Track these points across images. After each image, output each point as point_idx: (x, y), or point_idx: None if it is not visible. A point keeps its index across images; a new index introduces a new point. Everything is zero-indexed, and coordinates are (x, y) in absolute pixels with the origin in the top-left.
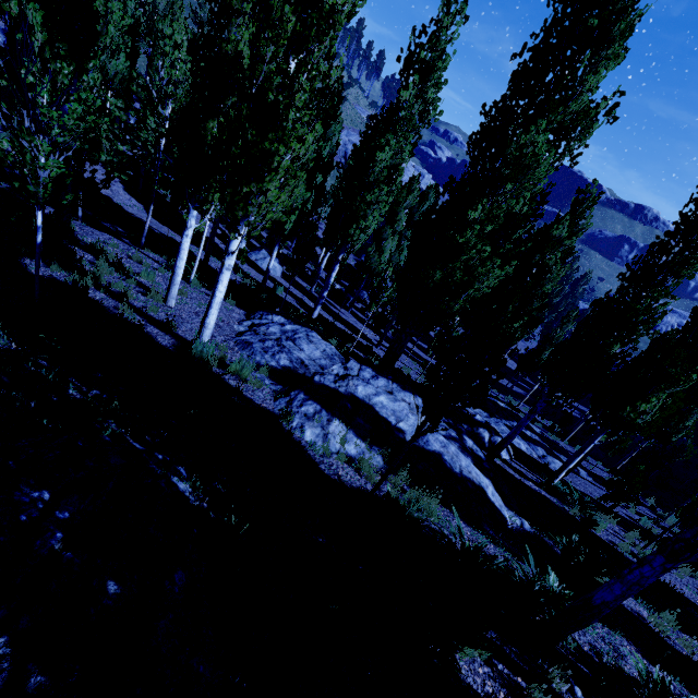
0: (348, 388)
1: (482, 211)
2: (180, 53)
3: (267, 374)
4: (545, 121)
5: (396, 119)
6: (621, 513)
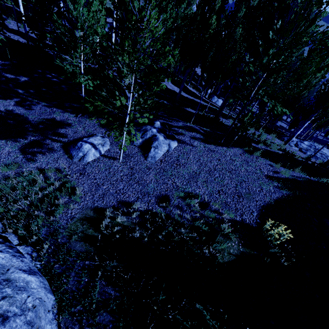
0: None
1: None
2: None
3: None
4: None
5: None
6: None
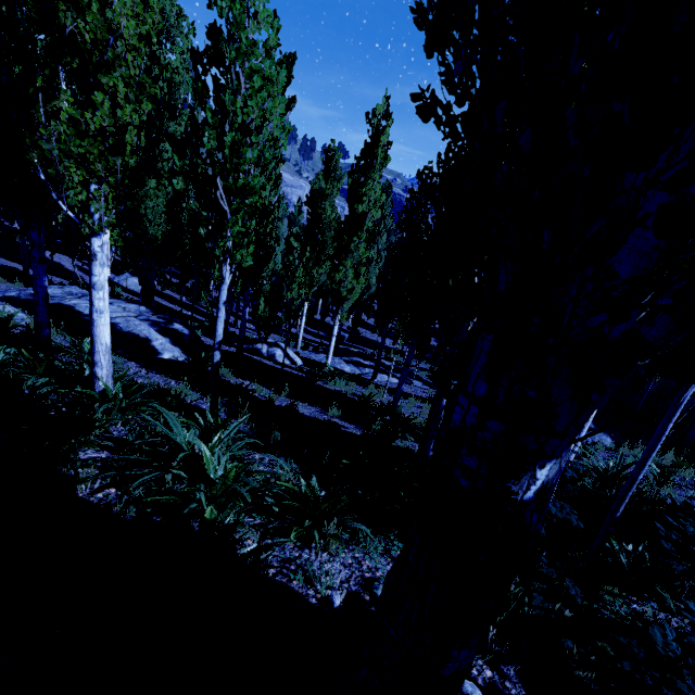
0: (60, 301)
1: None
2: None
3: None
4: None
5: None
6: (422, 395)
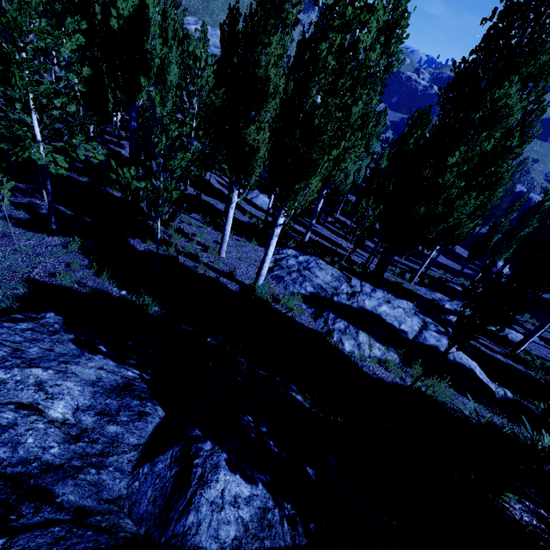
0: (359, 303)
1: (459, 155)
2: (200, 64)
3: (302, 301)
4: (517, 75)
5: (365, 76)
6: None
